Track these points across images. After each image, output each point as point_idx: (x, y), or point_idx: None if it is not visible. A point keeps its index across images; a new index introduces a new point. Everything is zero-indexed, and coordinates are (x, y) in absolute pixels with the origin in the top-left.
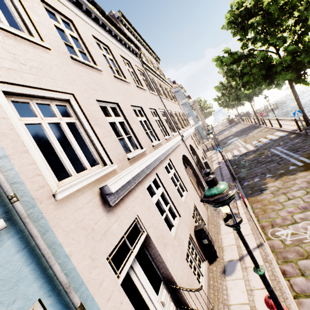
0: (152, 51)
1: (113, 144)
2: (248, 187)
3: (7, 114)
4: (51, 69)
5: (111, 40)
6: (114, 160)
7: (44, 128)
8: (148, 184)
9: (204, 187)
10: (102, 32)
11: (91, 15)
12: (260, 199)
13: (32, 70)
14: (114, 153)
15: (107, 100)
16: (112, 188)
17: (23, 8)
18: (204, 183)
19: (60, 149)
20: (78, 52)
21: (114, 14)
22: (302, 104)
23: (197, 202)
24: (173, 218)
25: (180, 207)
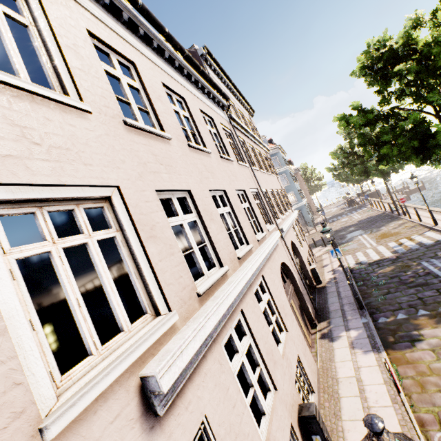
0: (245, 100)
1: (174, 270)
2: (386, 327)
3: None
4: (87, 146)
5: (189, 88)
6: (173, 302)
7: (54, 260)
8: (228, 336)
9: (311, 315)
10: (178, 77)
11: (164, 54)
12: (412, 358)
13: (51, 153)
14: (175, 288)
15: (173, 188)
16: (163, 383)
17: (58, 48)
18: (311, 307)
19: (78, 299)
20: (137, 111)
21: (197, 51)
22: None
23: (302, 350)
24: (264, 390)
25: (276, 369)
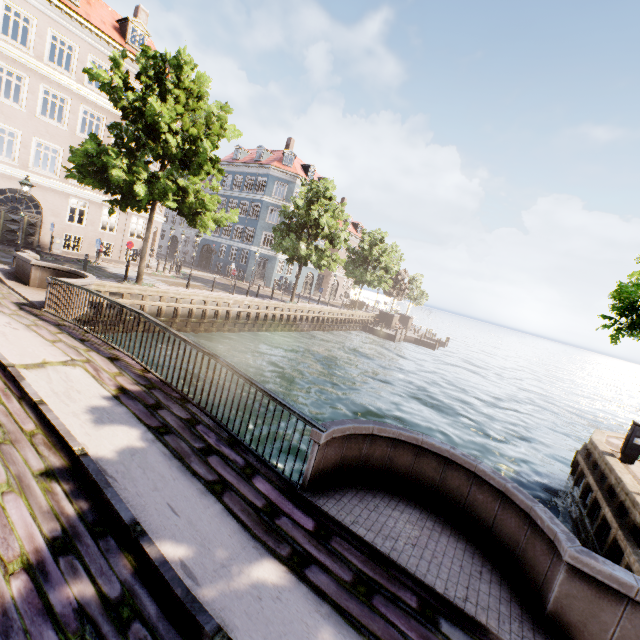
0: None
1: None
2: None
3: None
4: None
5: None
6: None
7: None
8: None
9: None
10: None
11: None
12: None
13: None
14: None
15: None
16: None
17: None
18: None
19: None
20: None
21: None
22: (144, 251)
23: None
24: None
25: None
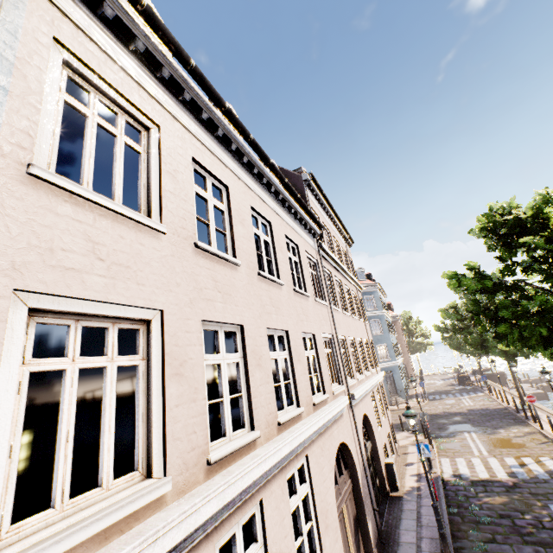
0: (345, 229)
1: (190, 422)
2: None
3: (5, 356)
4: (147, 266)
5: (280, 213)
6: (173, 465)
7: (65, 380)
8: (230, 535)
9: (370, 540)
10: (271, 201)
11: (262, 179)
12: None
13: (110, 269)
14: (182, 445)
15: (224, 320)
16: None
17: (159, 173)
18: (373, 526)
19: (69, 432)
20: (214, 233)
21: (302, 175)
22: None
23: None
24: None
25: None
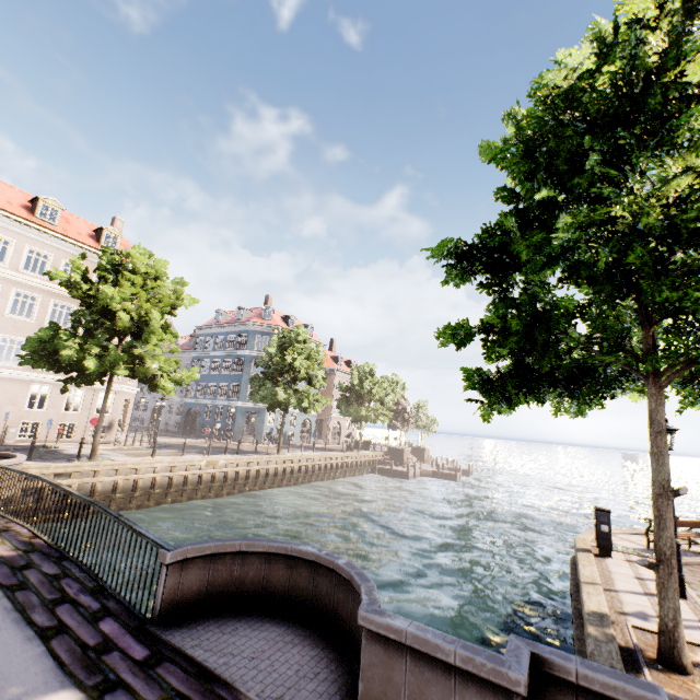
0: None
1: None
2: None
3: None
4: None
5: None
6: None
7: None
8: None
9: None
10: None
11: None
12: None
13: None
14: None
15: None
16: None
17: None
18: None
19: None
20: None
21: None
22: (100, 424)
23: None
24: None
25: None
